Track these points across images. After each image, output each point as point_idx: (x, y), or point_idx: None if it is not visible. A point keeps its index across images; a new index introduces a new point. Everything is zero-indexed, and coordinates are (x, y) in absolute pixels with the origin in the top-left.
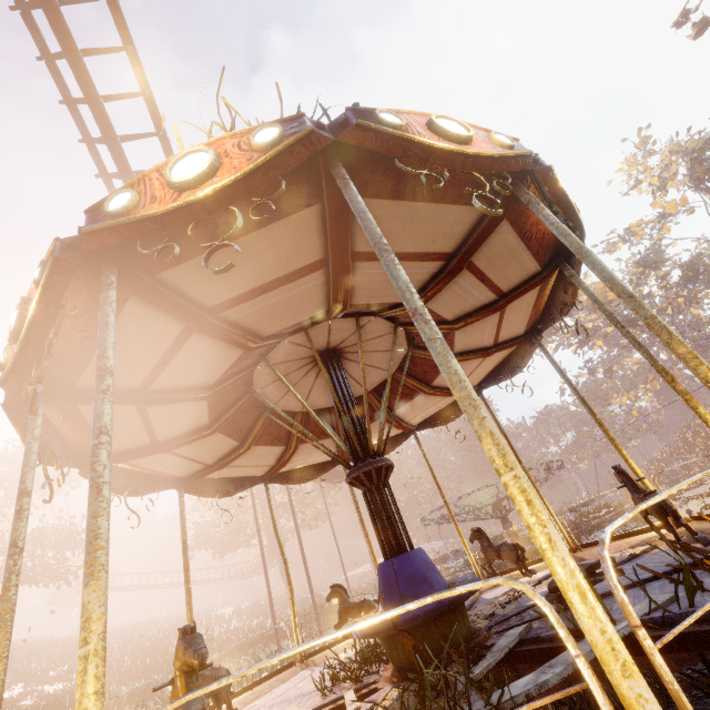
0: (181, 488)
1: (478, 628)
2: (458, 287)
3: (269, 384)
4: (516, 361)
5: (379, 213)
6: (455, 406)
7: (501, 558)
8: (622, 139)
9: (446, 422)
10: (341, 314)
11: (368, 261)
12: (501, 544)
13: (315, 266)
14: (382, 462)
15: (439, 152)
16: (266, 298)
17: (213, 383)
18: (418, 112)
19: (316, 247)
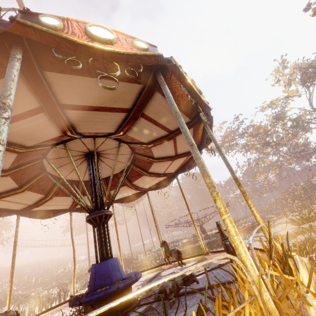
0: (18, 215)
1: (136, 299)
2: (142, 127)
3: (57, 167)
4: (191, 162)
5: (69, 82)
6: (166, 181)
7: (172, 256)
8: (274, 59)
9: (161, 188)
10: (79, 136)
11: (74, 109)
12: (172, 249)
13: (38, 110)
14: (103, 212)
15: (83, 46)
16: (13, 127)
17: (8, 168)
18: (86, 21)
19: (32, 100)
